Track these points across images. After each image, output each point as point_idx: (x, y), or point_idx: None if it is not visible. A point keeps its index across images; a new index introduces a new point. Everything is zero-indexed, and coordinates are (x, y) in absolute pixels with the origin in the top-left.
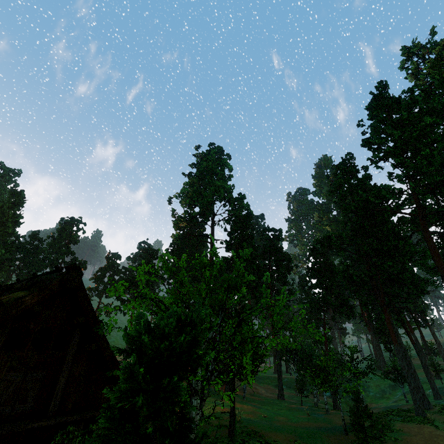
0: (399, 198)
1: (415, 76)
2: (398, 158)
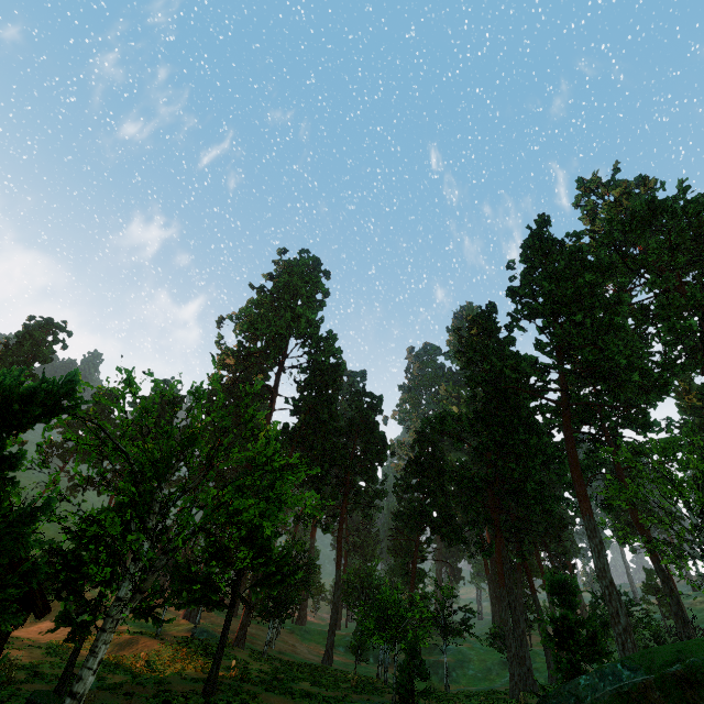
0: (546, 377)
1: (591, 219)
2: (546, 320)
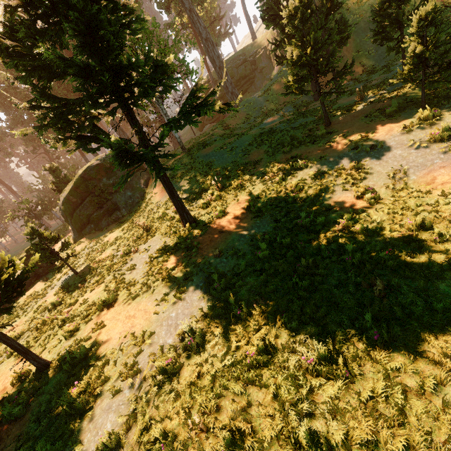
0: None
1: None
2: None
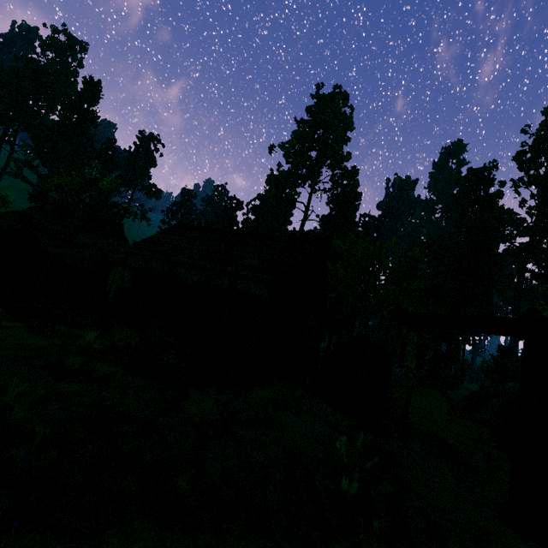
0: (518, 227)
1: None
2: (541, 190)
